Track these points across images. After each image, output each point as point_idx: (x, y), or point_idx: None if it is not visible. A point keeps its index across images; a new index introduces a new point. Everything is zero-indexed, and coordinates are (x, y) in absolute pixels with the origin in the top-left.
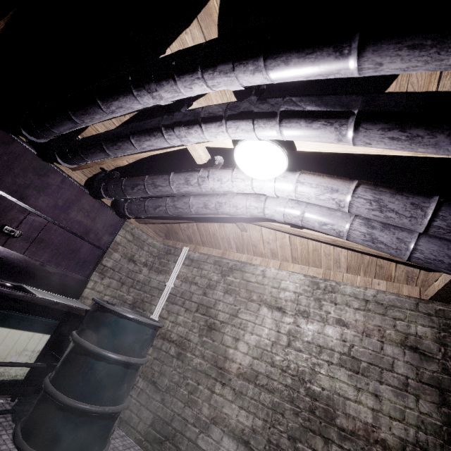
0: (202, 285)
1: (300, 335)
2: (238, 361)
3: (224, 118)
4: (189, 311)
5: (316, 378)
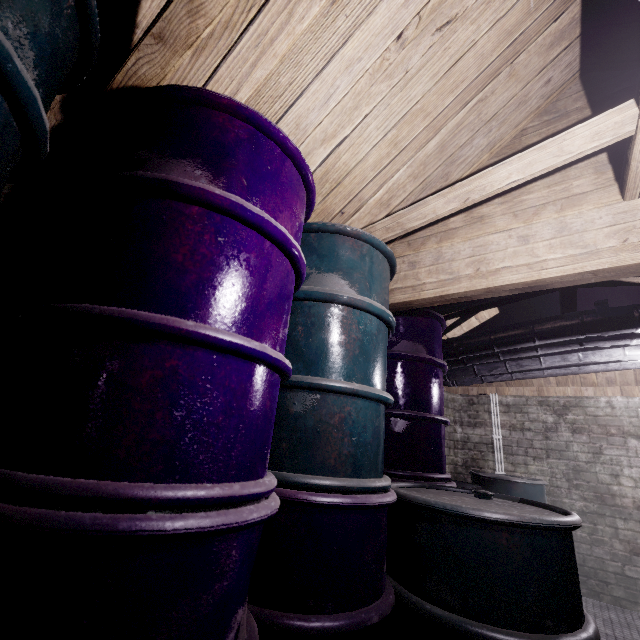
0: (538, 430)
1: None
2: (629, 495)
3: None
4: (539, 458)
5: None
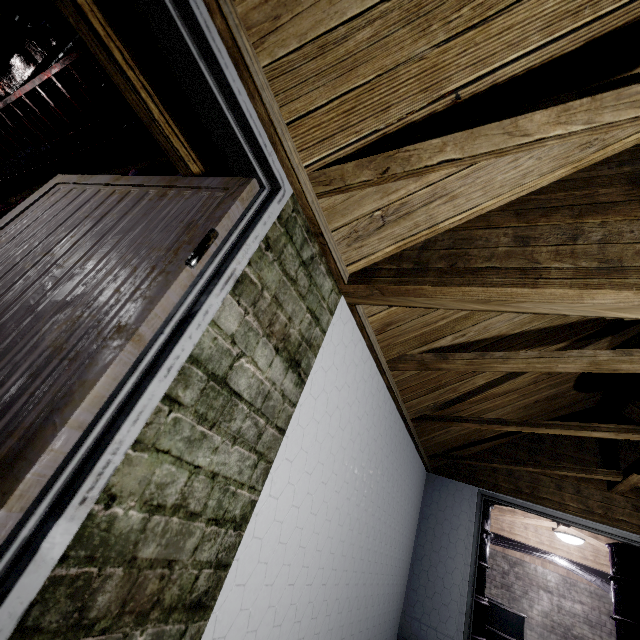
0: (500, 571)
1: (563, 607)
2: (535, 618)
3: (559, 557)
4: (497, 587)
5: (574, 628)
